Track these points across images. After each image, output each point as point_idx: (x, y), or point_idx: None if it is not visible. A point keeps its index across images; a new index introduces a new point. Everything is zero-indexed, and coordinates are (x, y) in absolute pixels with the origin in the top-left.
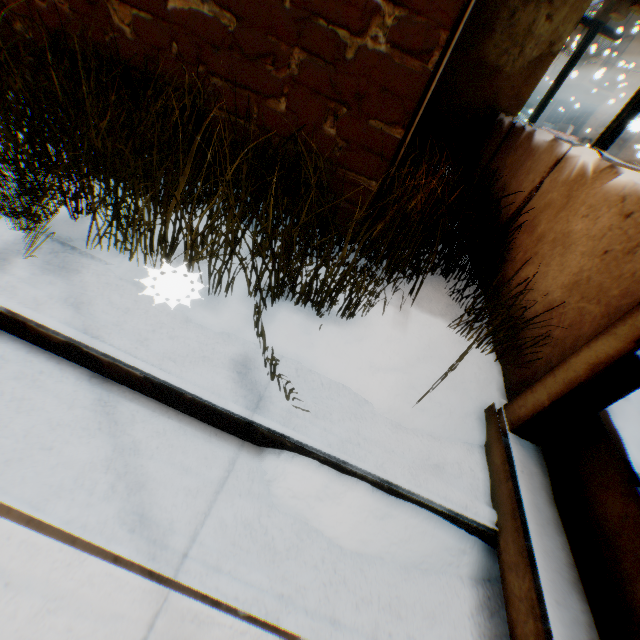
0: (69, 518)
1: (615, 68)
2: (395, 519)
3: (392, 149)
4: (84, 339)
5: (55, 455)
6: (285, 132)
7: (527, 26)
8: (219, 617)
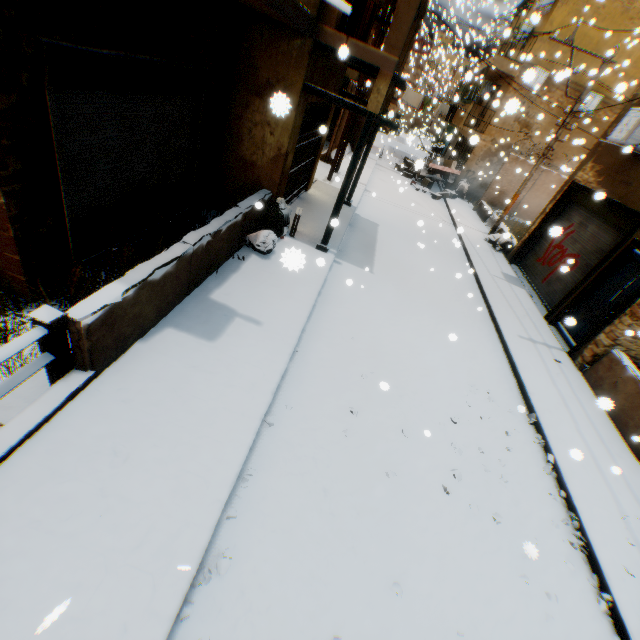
0: None
1: (489, 112)
2: None
3: (22, 263)
4: None
5: None
6: None
7: (261, 138)
8: None
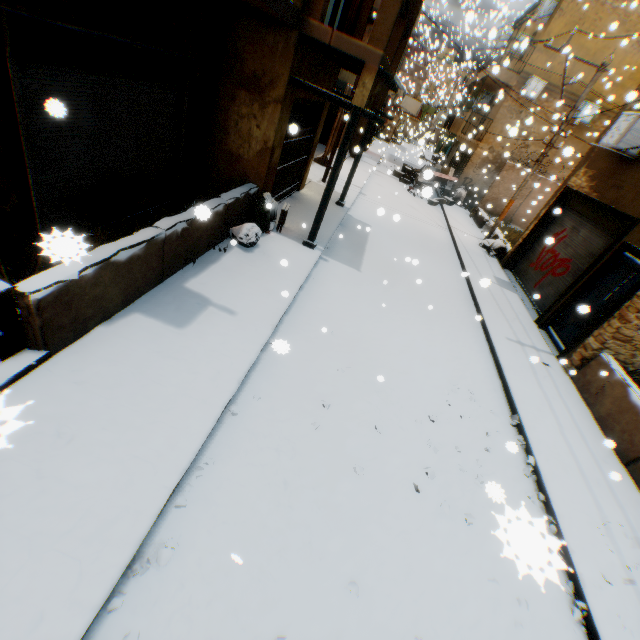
0: None
1: (487, 121)
2: None
3: None
4: None
5: None
6: None
7: (248, 131)
8: None
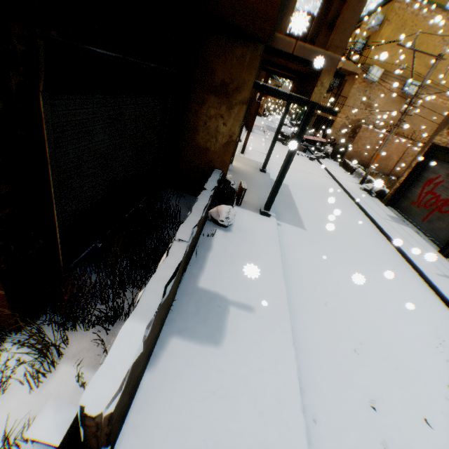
0: None
1: (340, 98)
2: None
3: (5, 297)
4: None
5: None
6: None
7: (215, 127)
8: None
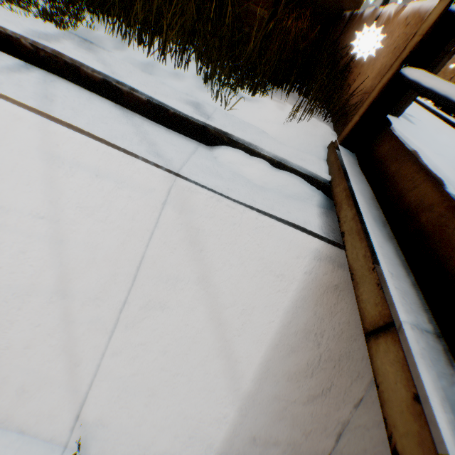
0: (123, 146)
1: None
2: (280, 177)
3: None
4: (113, 76)
5: (109, 126)
6: None
7: None
8: (200, 190)
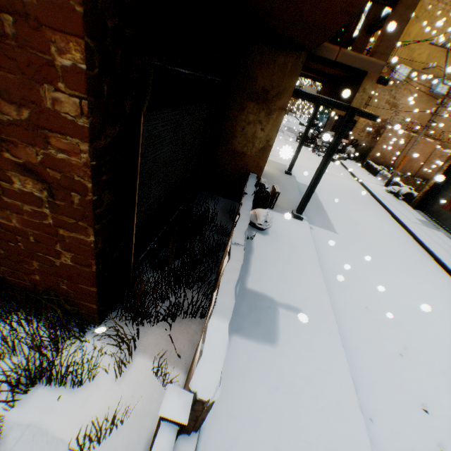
0: None
1: None
2: None
3: (95, 294)
4: None
5: None
6: (45, 286)
7: (252, 133)
8: None
